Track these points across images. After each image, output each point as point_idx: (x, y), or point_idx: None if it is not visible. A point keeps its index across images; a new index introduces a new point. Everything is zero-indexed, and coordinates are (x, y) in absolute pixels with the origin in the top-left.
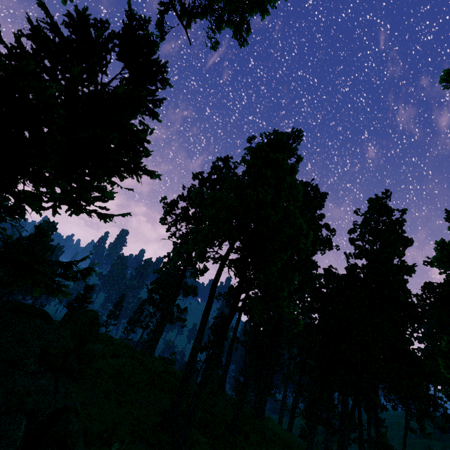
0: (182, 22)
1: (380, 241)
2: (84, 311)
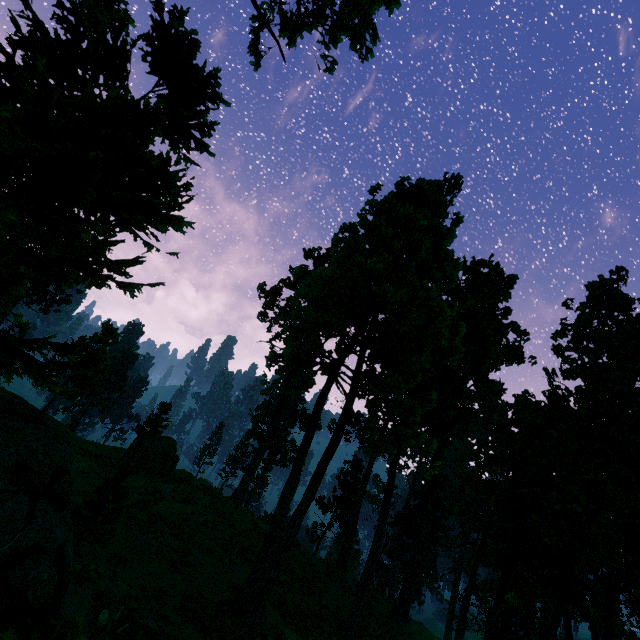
0: (273, 33)
1: (608, 350)
2: (157, 438)
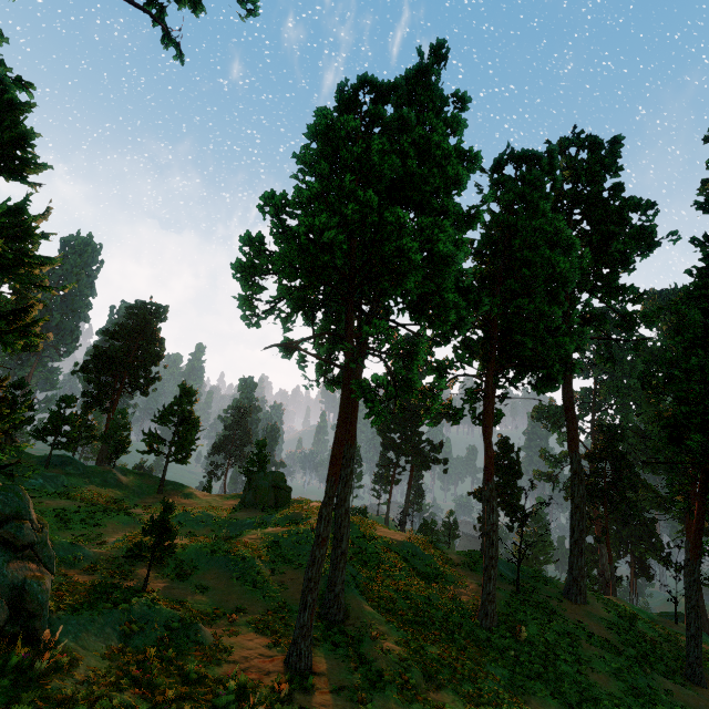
0: (139, 6)
1: None
2: (263, 475)
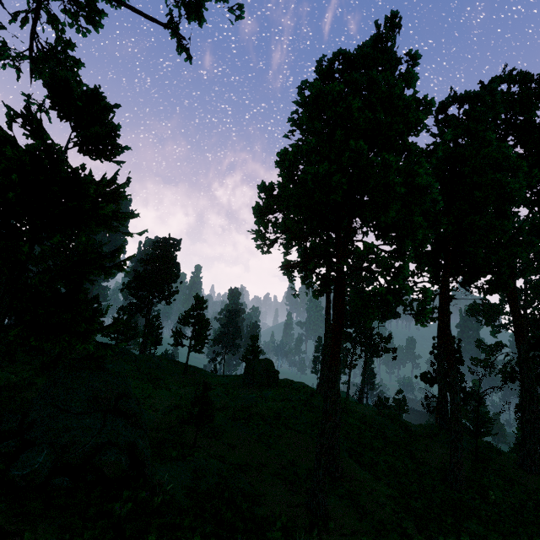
0: (167, 26)
1: None
2: (257, 361)
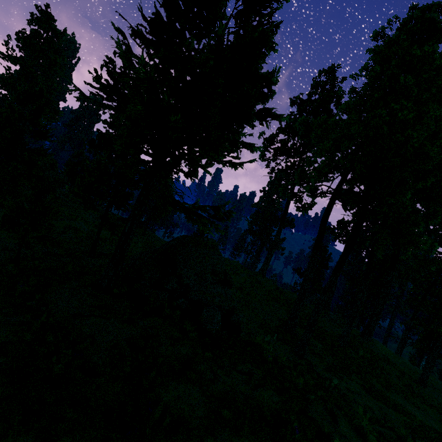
0: None
1: None
2: (206, 239)
